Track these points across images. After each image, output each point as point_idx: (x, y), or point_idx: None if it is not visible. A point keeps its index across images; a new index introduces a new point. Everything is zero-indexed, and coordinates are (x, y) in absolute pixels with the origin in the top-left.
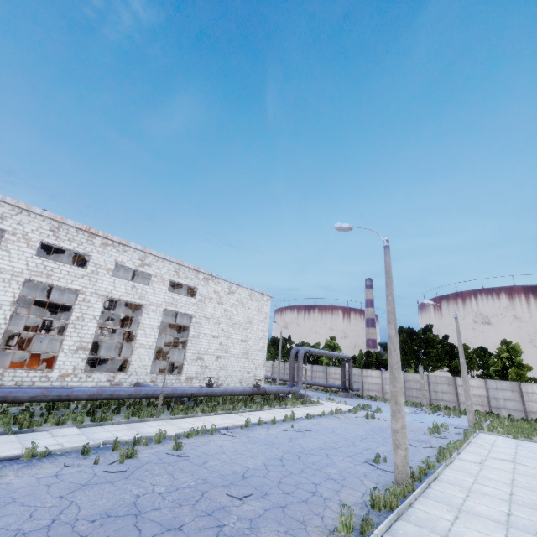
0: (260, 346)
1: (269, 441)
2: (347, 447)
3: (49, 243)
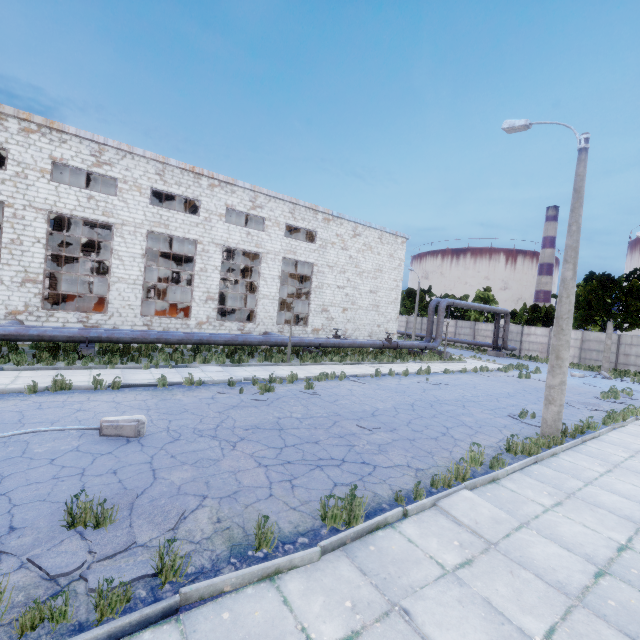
0: (392, 298)
1: (400, 390)
2: (489, 402)
3: (159, 190)
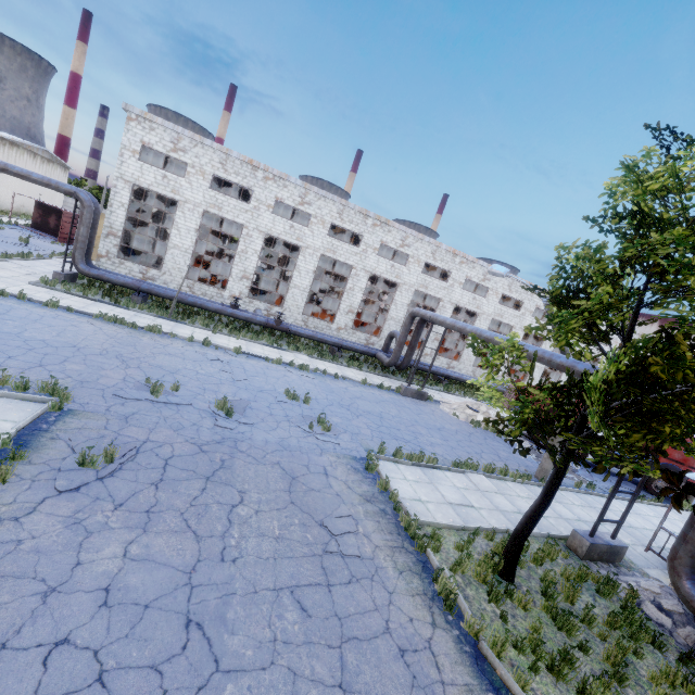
0: None
1: None
2: None
3: None
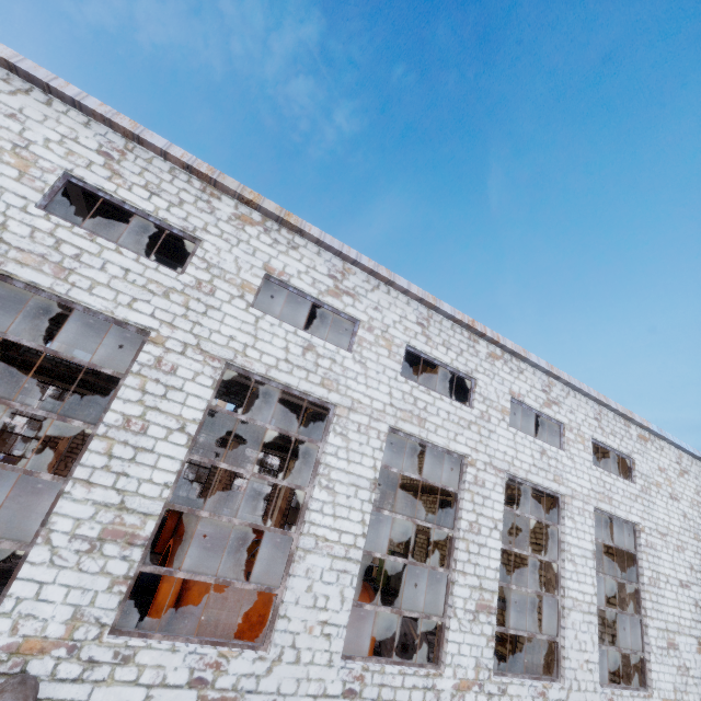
0: None
1: None
2: None
3: (416, 350)
